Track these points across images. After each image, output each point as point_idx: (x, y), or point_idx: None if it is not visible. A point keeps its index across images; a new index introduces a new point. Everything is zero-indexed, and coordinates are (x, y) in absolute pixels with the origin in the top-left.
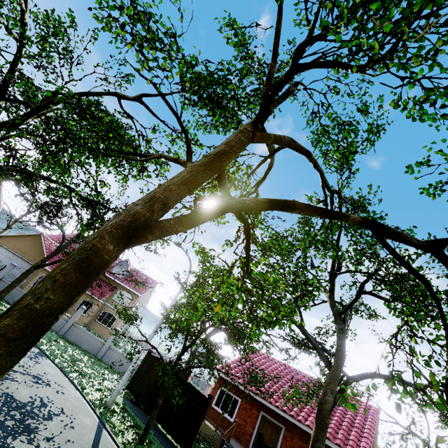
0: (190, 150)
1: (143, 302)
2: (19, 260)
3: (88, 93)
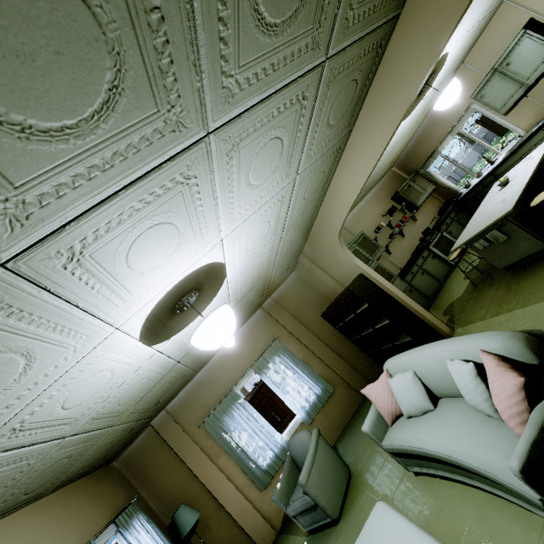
0: None
1: None
2: None
3: None
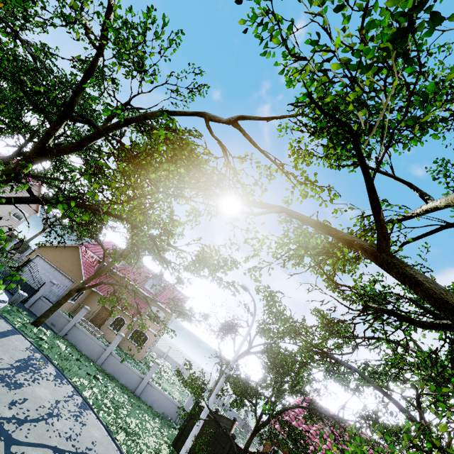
0: (386, 233)
1: (173, 318)
2: (56, 272)
3: (168, 112)
